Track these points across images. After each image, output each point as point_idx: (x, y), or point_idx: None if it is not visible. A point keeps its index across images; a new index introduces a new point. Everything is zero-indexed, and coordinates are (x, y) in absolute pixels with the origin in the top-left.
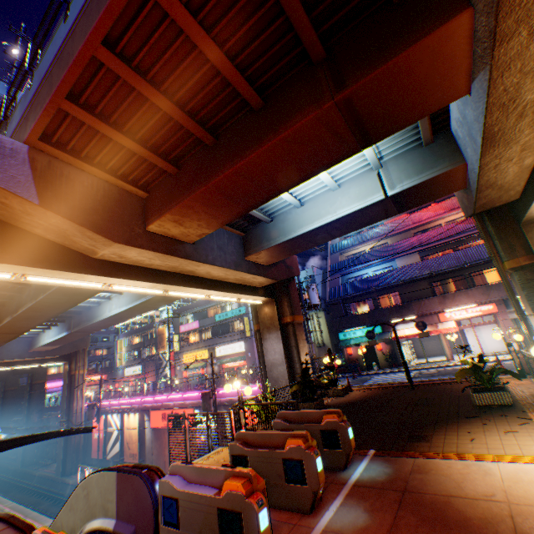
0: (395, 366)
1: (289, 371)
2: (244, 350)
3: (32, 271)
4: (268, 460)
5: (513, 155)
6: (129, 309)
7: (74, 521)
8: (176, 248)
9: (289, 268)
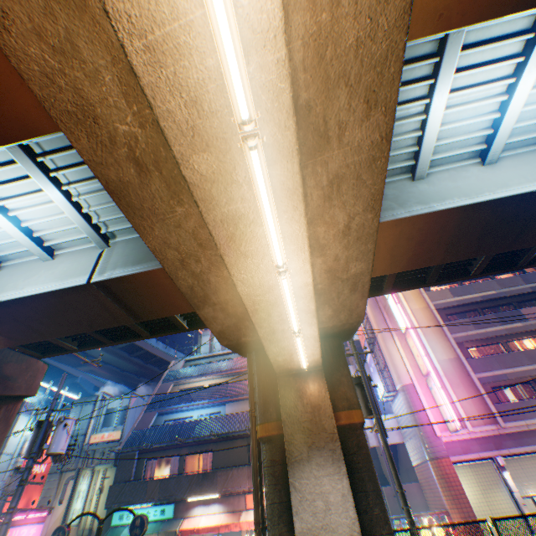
0: None
1: None
2: None
3: None
4: None
5: (197, 252)
6: None
7: None
8: None
9: (9, 378)
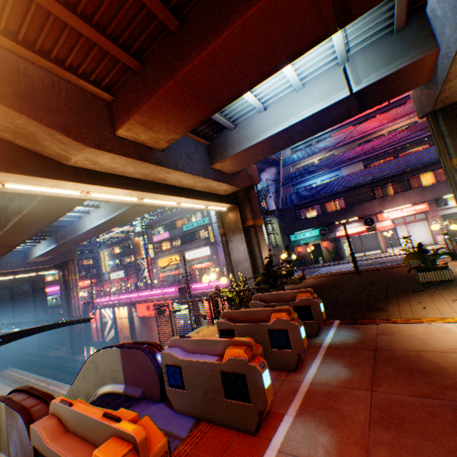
0: (338, 260)
1: (252, 266)
2: (210, 253)
3: (8, 178)
4: (254, 332)
5: None
6: (108, 221)
7: (88, 388)
8: (147, 154)
9: (250, 177)
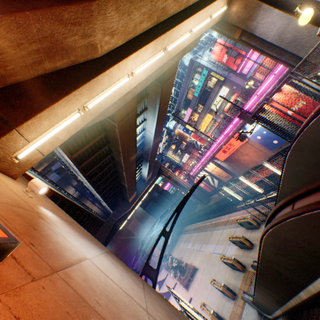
0: None
1: None
2: (228, 90)
3: (82, 98)
4: None
5: None
6: (157, 121)
7: (312, 177)
8: None
9: None
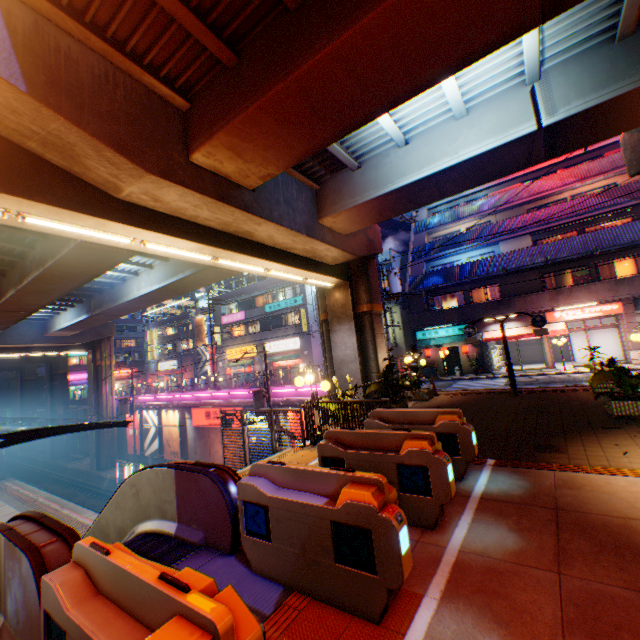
0: (481, 373)
1: (362, 370)
2: (300, 347)
3: (31, 208)
4: (374, 464)
5: None
6: (163, 288)
7: (123, 521)
8: (231, 194)
9: (371, 242)
